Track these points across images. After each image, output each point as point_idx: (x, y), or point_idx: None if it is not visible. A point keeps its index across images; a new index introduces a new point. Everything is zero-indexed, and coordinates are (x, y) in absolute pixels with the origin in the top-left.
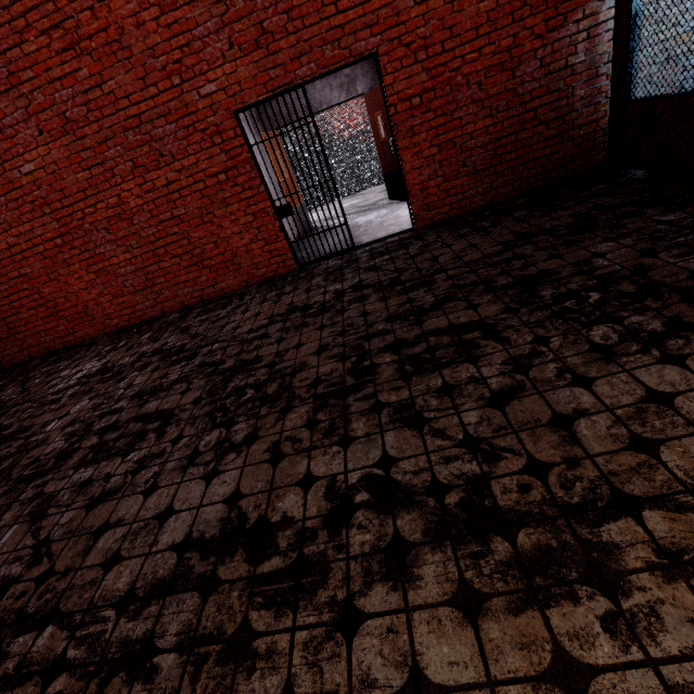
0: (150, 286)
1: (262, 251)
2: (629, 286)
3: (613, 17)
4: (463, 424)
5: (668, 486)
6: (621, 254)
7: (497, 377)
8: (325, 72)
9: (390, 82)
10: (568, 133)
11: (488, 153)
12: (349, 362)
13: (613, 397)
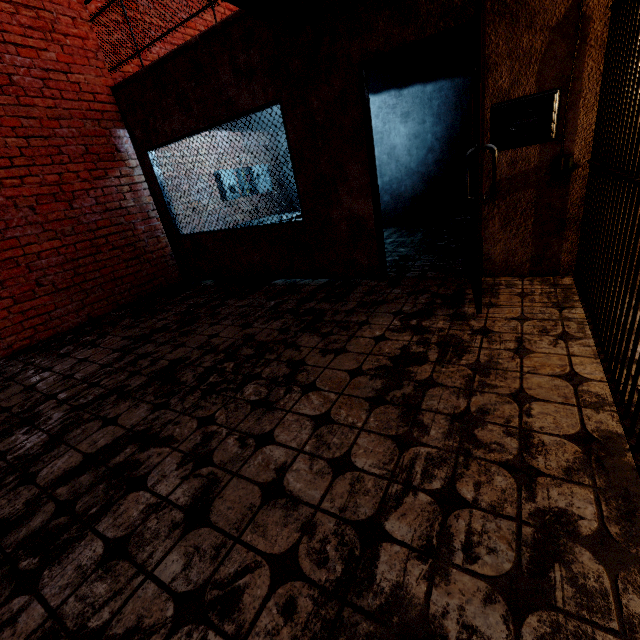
0: None
1: None
2: (249, 350)
3: (145, 181)
4: (166, 585)
5: (379, 487)
6: (229, 331)
7: (181, 487)
8: None
9: None
10: (144, 257)
11: (68, 272)
12: None
13: (295, 438)
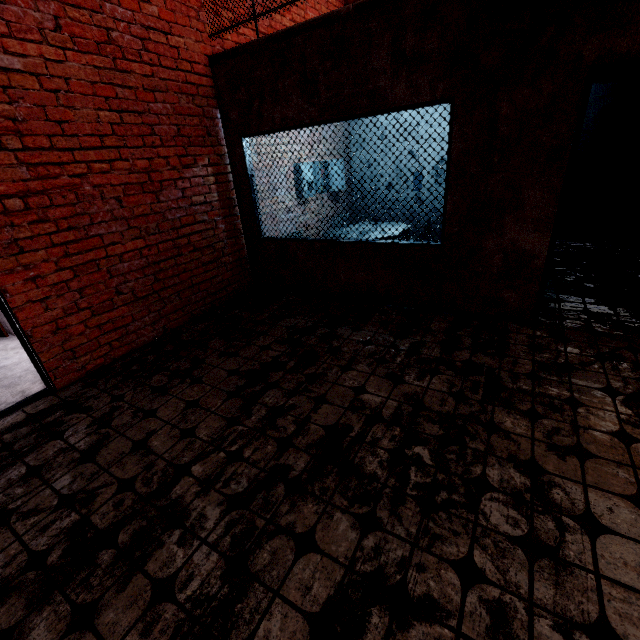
0: None
1: None
2: (433, 426)
3: (230, 172)
4: None
5: None
6: (377, 384)
7: None
8: None
9: None
10: (221, 260)
11: (148, 277)
12: None
13: None
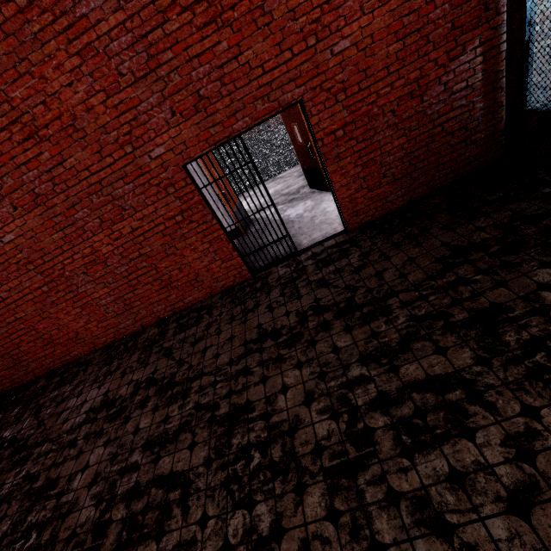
0: (128, 309)
1: (220, 268)
2: None
3: (505, 41)
4: (494, 540)
5: None
6: None
7: (504, 466)
8: (258, 122)
9: (316, 122)
10: (471, 138)
11: (404, 164)
12: (342, 422)
13: None
